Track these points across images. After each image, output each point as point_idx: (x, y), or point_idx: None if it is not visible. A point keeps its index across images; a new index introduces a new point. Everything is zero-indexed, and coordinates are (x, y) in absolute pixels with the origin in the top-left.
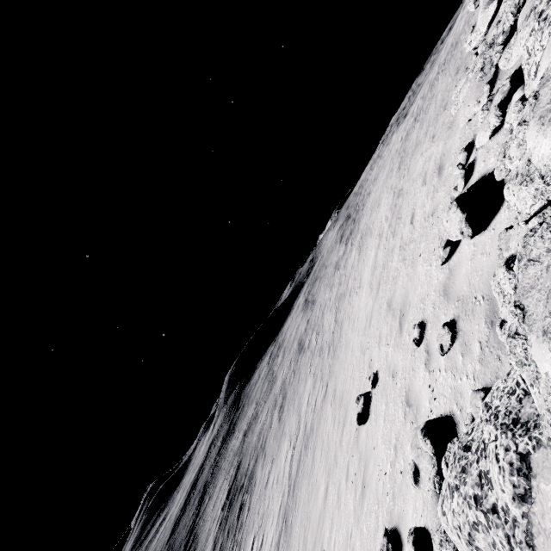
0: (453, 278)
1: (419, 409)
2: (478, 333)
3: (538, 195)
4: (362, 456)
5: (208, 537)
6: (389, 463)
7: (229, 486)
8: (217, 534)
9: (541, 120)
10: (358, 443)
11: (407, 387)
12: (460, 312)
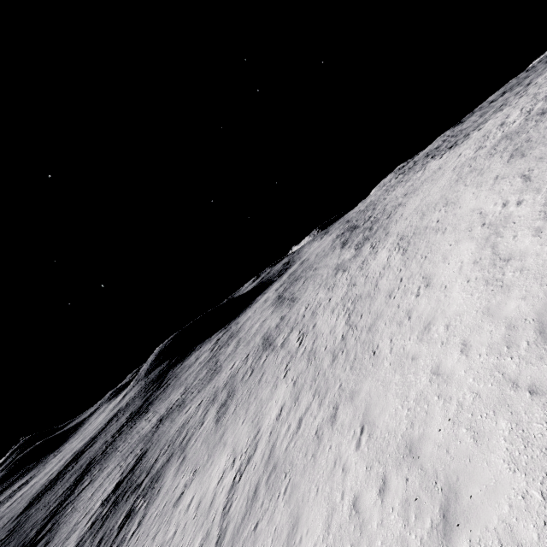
0: None
1: None
2: None
3: None
4: None
5: (71, 534)
6: None
7: (121, 477)
8: (84, 535)
9: None
10: None
11: None
12: None
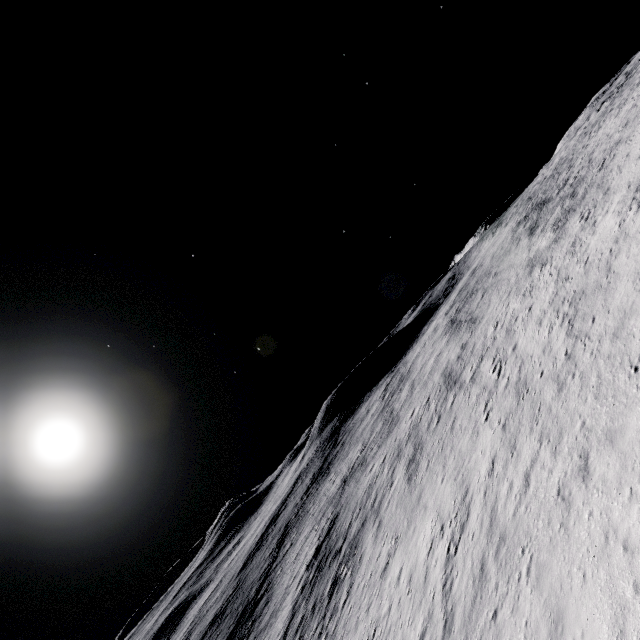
0: None
1: None
2: None
3: None
4: None
5: (286, 596)
6: None
7: (318, 542)
8: (297, 599)
9: None
10: None
11: None
12: None
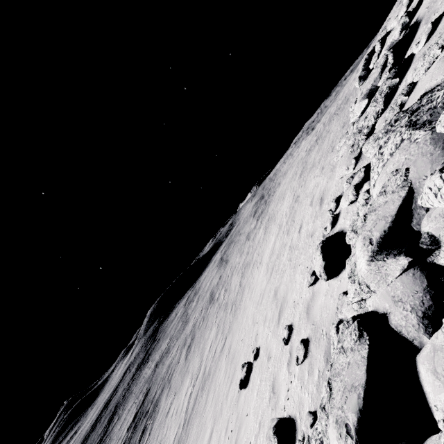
0: (313, 302)
1: (278, 400)
2: (319, 362)
3: (356, 293)
4: (238, 417)
5: None
6: (254, 435)
7: (136, 410)
8: None
9: (364, 241)
10: (238, 404)
11: (275, 375)
12: (312, 336)
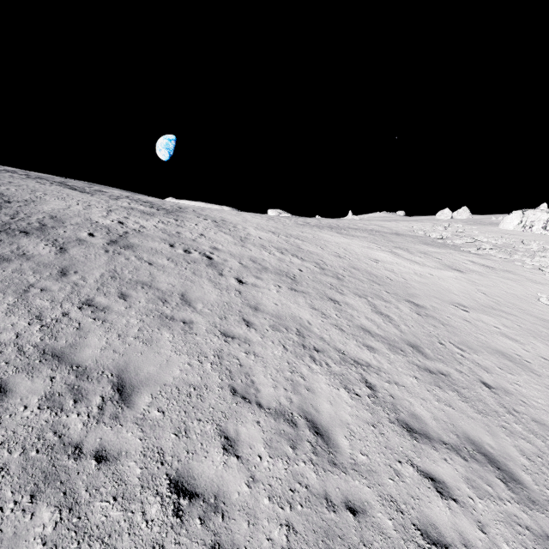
0: None
1: None
2: None
3: None
4: None
5: None
6: None
7: None
8: None
9: None
10: None
11: None
12: None
